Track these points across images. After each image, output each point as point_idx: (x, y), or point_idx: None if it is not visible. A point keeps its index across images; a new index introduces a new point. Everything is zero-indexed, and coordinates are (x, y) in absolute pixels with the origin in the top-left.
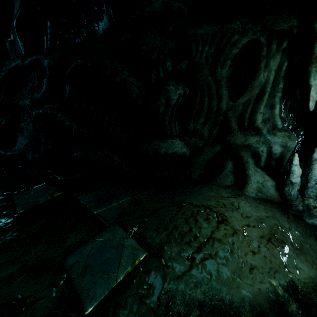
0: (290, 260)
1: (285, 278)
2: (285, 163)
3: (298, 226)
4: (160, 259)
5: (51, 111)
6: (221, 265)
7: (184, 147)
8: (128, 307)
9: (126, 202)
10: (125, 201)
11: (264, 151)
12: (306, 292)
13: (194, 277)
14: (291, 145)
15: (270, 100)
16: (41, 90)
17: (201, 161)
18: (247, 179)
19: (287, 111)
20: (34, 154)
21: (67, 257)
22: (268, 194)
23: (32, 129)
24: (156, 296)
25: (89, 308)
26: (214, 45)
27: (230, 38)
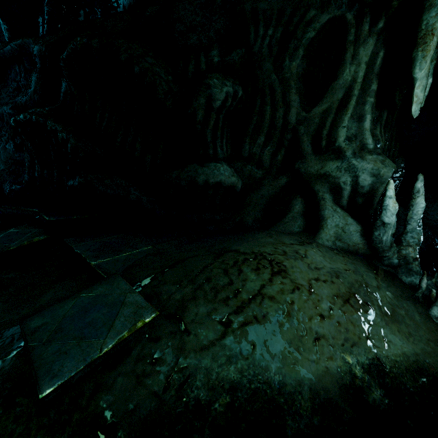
0: (377, 330)
1: (366, 354)
2: (377, 201)
3: (390, 285)
4: (177, 323)
5: (37, 116)
6: (271, 332)
7: (234, 176)
8: (116, 390)
9: (144, 252)
10: (142, 251)
11: (348, 182)
12: (397, 374)
13: (228, 348)
14: (386, 174)
15: (358, 108)
16: (27, 90)
17: (259, 199)
18: (322, 222)
19: (381, 128)
20: (14, 184)
21: (30, 318)
22: (350, 243)
23: (12, 148)
24: (163, 375)
25: (48, 389)
26: (281, 27)
27: (303, 16)
